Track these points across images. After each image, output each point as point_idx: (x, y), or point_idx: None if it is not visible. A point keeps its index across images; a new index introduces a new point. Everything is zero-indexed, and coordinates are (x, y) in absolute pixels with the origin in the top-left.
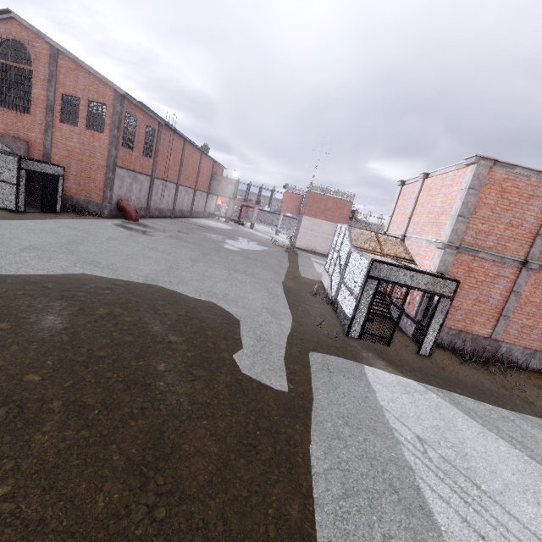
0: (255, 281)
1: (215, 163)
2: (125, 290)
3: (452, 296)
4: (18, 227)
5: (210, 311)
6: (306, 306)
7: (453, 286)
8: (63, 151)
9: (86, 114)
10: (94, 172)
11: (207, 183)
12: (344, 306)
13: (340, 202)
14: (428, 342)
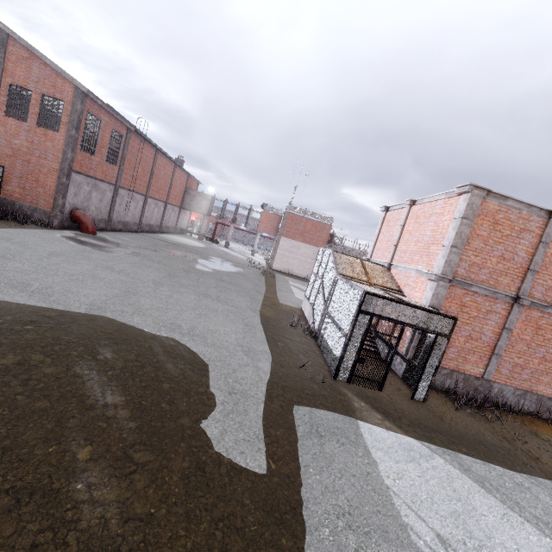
0: (228, 309)
1: (190, 176)
2: (56, 324)
3: (449, 335)
4: None
5: (170, 352)
6: (286, 340)
7: (450, 324)
8: (6, 148)
9: (39, 110)
10: (44, 175)
11: (180, 197)
12: (330, 341)
13: (319, 225)
14: (423, 386)
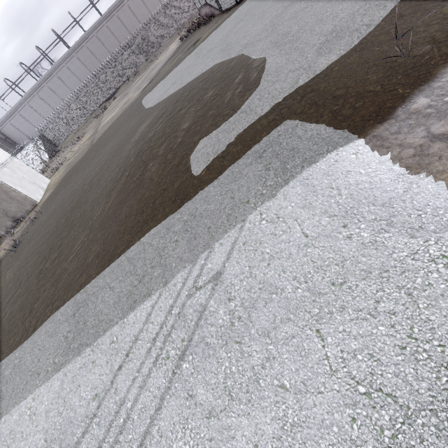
0: None
1: None
2: (211, 76)
3: None
4: (221, 28)
5: (244, 77)
6: None
7: None
8: None
9: None
10: None
11: None
12: None
13: None
14: None
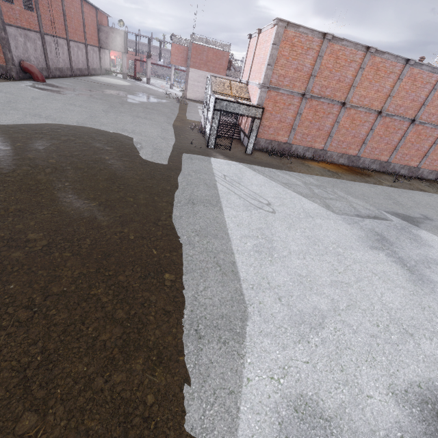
0: (152, 123)
1: (98, 10)
2: (69, 129)
3: (260, 118)
4: None
5: (125, 138)
6: (186, 135)
7: (261, 112)
8: None
9: None
10: None
11: (95, 36)
12: (207, 132)
13: (219, 53)
14: (250, 146)
